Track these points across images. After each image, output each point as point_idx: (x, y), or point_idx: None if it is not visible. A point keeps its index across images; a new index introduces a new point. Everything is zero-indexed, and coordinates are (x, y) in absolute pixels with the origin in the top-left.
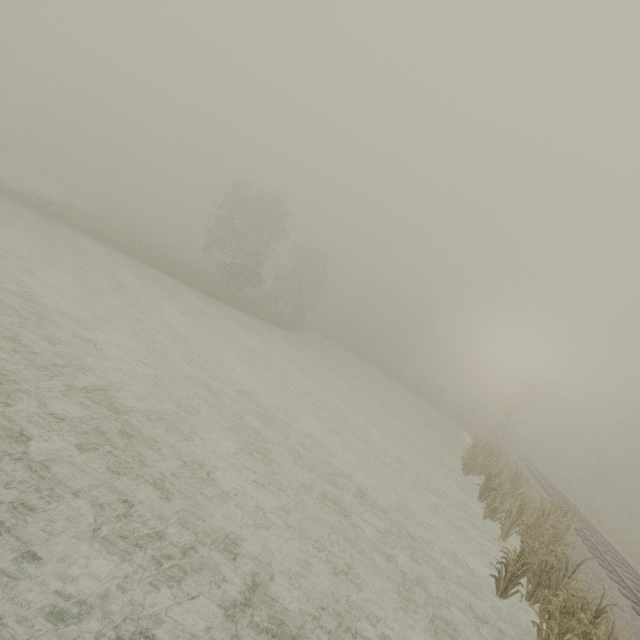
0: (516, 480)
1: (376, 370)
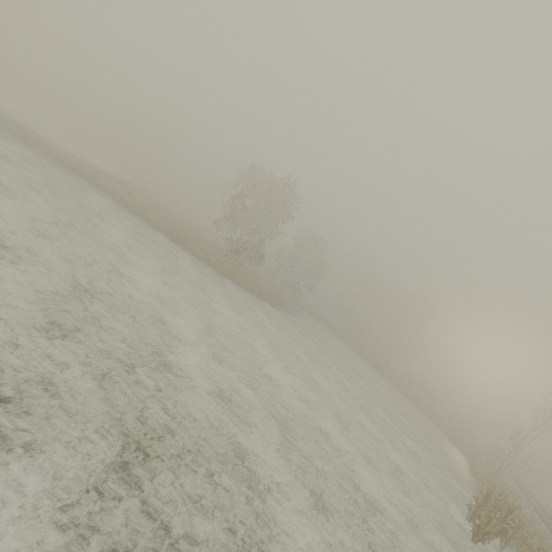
0: None
1: (364, 361)
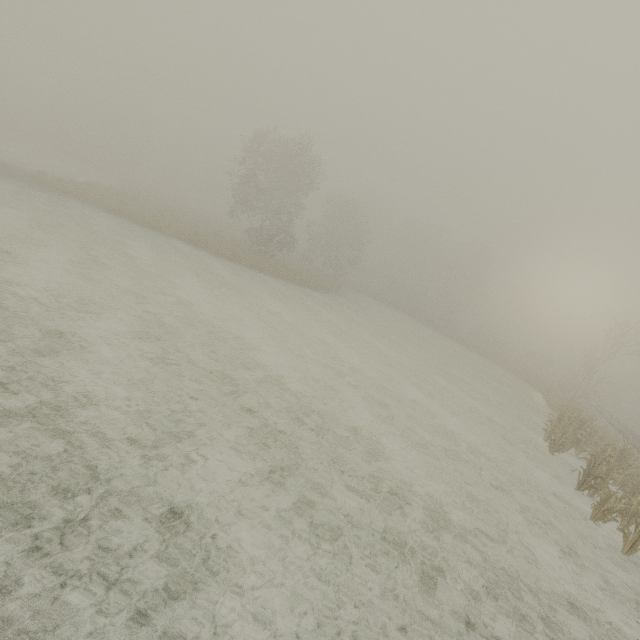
0: (623, 459)
1: (426, 327)
